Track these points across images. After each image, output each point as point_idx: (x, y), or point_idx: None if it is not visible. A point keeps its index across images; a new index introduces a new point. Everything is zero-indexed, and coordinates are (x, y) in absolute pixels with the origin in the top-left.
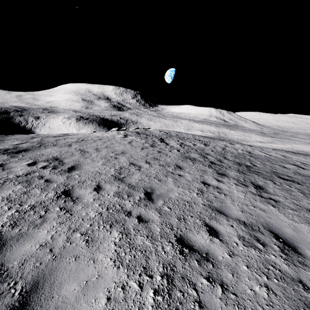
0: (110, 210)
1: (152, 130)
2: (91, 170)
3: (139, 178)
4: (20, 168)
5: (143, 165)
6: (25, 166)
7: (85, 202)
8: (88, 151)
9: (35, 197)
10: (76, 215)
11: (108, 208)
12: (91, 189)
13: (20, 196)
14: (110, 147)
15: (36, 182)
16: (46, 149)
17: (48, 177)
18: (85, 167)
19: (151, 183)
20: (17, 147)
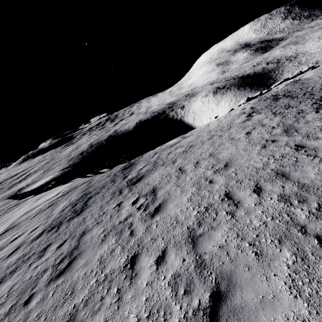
0: (150, 321)
1: (310, 76)
2: (172, 213)
3: (221, 242)
4: (126, 209)
5: (244, 200)
6: (130, 206)
7: (138, 286)
8: (185, 171)
9: (113, 261)
10: (120, 312)
11: (150, 313)
12: (155, 257)
13: (107, 256)
14: (215, 153)
15: (124, 234)
16: (154, 174)
17: (134, 226)
18: (169, 206)
19: (237, 261)
20: (139, 173)
